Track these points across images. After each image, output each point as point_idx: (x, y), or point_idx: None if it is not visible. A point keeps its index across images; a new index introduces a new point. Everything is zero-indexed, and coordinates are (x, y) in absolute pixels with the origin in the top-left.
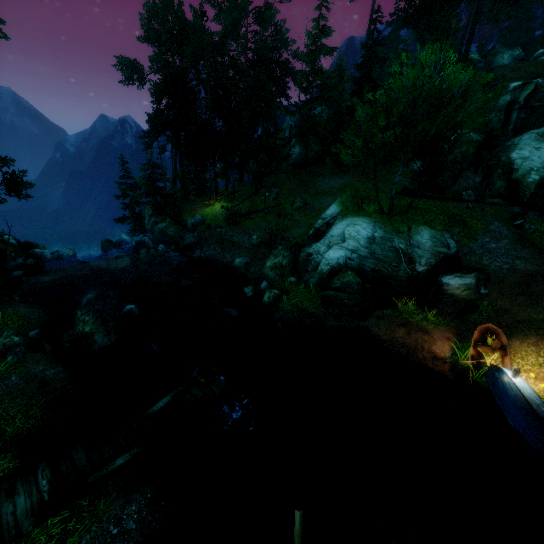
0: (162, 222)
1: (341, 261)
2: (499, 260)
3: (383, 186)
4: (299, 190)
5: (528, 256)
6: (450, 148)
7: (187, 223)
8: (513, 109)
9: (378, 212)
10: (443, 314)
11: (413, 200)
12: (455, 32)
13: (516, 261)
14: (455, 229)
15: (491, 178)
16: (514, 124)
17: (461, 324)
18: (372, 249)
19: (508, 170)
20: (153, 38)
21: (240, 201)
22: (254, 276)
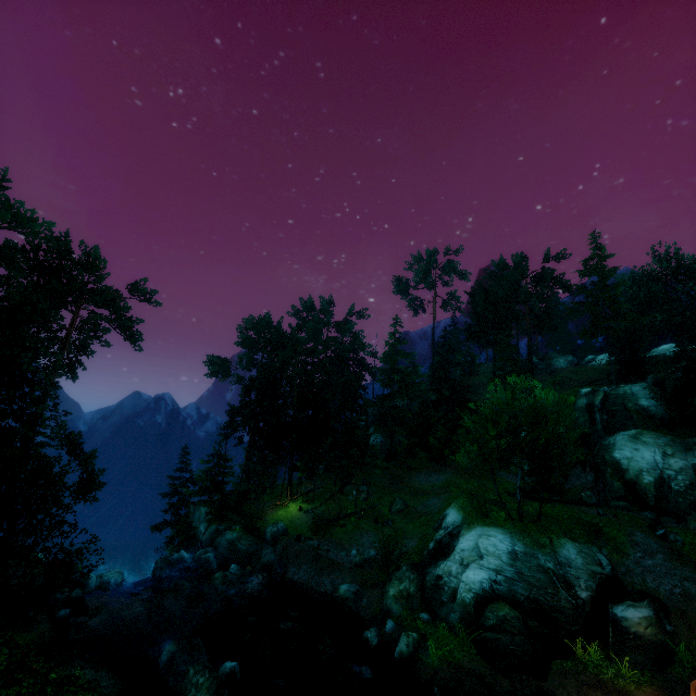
0: (226, 530)
1: (485, 585)
2: (665, 582)
3: (491, 485)
4: (393, 488)
5: (693, 575)
6: (560, 454)
7: (265, 533)
8: (594, 411)
9: (509, 519)
10: (637, 667)
11: (541, 506)
12: (515, 348)
13: (684, 582)
14: (598, 540)
15: (605, 478)
16: (601, 424)
17: (666, 681)
18: (518, 568)
19: (618, 470)
20: (249, 343)
21: (321, 500)
22: (371, 612)
